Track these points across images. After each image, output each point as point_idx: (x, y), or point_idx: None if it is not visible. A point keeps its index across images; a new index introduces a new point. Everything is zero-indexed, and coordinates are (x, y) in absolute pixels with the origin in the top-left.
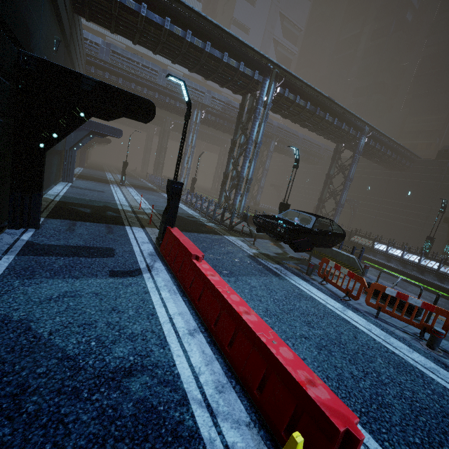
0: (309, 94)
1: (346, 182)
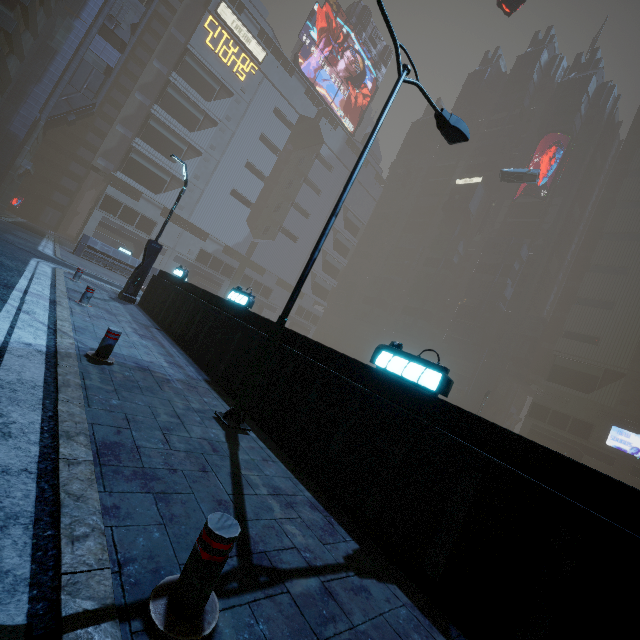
0: None
1: None
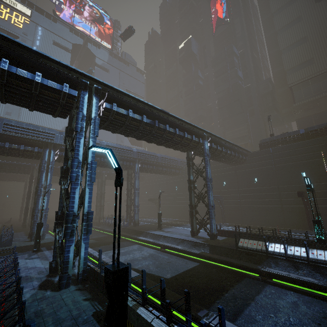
0: (141, 108)
1: (208, 183)
